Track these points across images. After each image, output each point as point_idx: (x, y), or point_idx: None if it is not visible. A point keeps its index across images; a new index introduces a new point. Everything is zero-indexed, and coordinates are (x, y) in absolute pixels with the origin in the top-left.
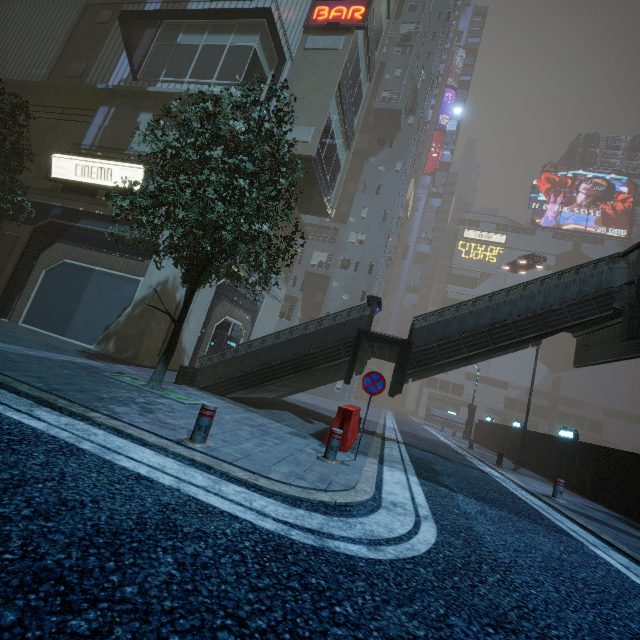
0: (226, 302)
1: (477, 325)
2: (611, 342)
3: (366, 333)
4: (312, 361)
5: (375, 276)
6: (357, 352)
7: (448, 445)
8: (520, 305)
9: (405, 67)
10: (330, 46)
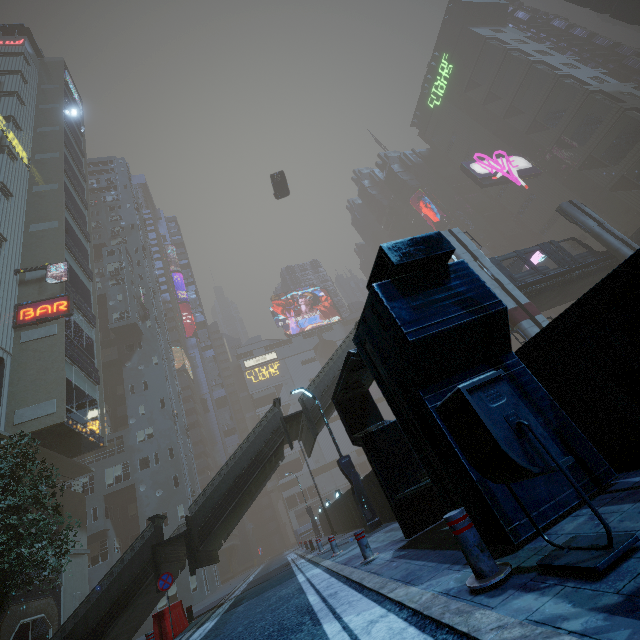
0: (14, 606)
1: (228, 486)
2: (306, 439)
3: (158, 545)
4: (128, 596)
5: (178, 457)
6: (157, 563)
7: (288, 562)
8: (244, 459)
9: (124, 292)
10: (46, 334)
